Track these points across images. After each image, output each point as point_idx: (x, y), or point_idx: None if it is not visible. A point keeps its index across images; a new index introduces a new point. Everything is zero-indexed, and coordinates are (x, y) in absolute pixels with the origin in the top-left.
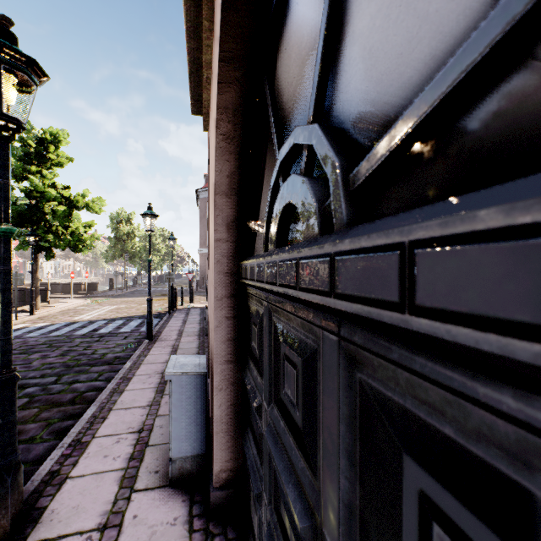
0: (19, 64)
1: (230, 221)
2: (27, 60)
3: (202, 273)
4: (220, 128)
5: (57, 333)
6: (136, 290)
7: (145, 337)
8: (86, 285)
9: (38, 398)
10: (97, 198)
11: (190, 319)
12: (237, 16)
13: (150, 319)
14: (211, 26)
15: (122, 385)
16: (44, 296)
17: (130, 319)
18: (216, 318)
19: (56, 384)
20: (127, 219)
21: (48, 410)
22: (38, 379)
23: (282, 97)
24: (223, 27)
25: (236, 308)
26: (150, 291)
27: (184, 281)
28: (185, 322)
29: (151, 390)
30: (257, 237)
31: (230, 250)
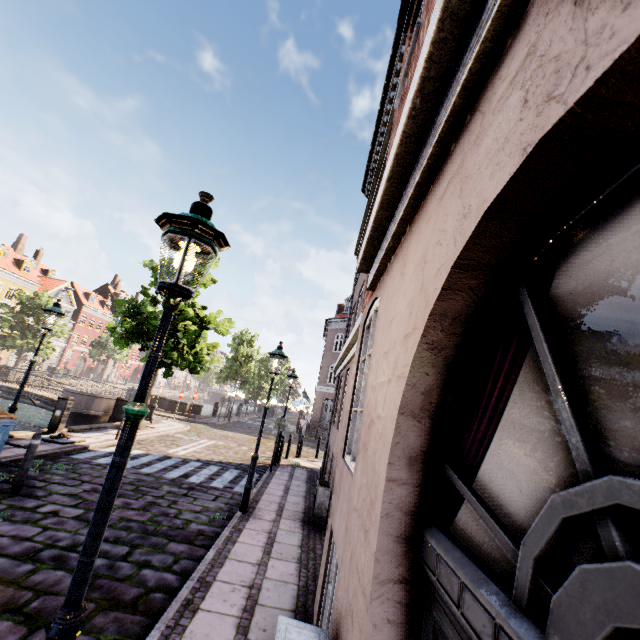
0: (207, 237)
1: (413, 454)
2: (216, 234)
3: (315, 416)
4: (426, 336)
5: (147, 469)
6: (238, 421)
7: (238, 504)
8: (191, 407)
9: (101, 582)
10: (228, 319)
11: (294, 487)
12: (501, 226)
13: (250, 483)
14: (417, 204)
15: (198, 596)
16: (149, 413)
17: (226, 466)
18: (372, 617)
19: (125, 560)
20: (249, 340)
21: (105, 611)
22: (110, 544)
23: (579, 347)
24: (474, 236)
25: (405, 606)
26: (257, 446)
27: (291, 419)
28: (287, 490)
29: (232, 620)
30: (466, 508)
31: (407, 499)
